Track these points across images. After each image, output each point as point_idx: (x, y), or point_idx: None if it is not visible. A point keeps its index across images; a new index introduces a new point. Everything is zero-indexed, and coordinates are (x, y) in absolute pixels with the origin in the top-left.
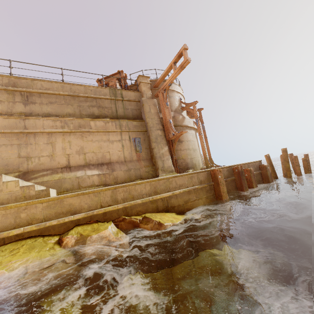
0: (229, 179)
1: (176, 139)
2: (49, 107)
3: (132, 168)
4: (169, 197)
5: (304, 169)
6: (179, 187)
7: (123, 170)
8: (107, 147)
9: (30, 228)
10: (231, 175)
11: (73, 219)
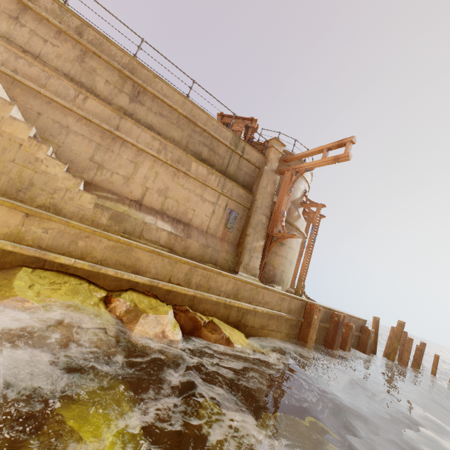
0: (322, 324)
1: (281, 239)
2: (156, 119)
3: (211, 245)
4: (247, 311)
5: (414, 360)
6: (264, 303)
7: (200, 242)
8: (195, 203)
9: (82, 264)
10: (327, 321)
11: (134, 279)
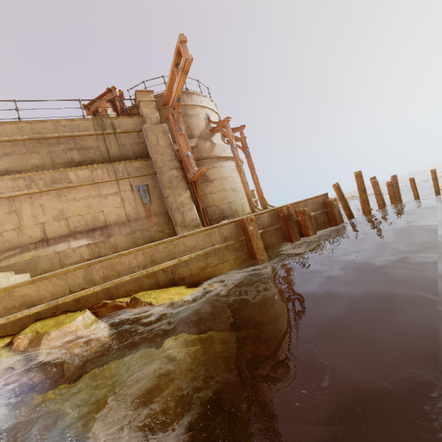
0: (271, 228)
1: (198, 179)
2: (5, 161)
3: (137, 229)
4: (175, 266)
5: (390, 198)
6: (190, 250)
7: (124, 233)
8: (98, 205)
9: None
10: (276, 222)
11: (29, 313)
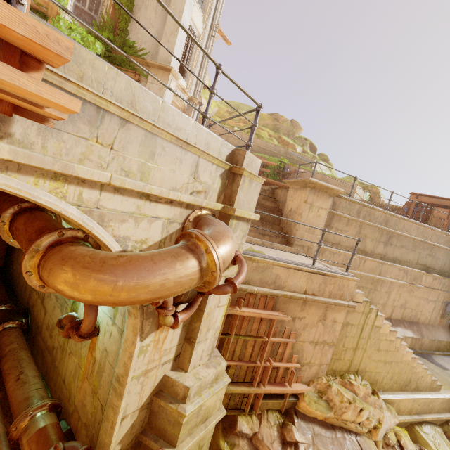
0: None
1: None
2: (399, 251)
3: (436, 337)
4: None
5: None
6: None
7: (430, 338)
8: (422, 306)
9: (434, 418)
10: None
11: None
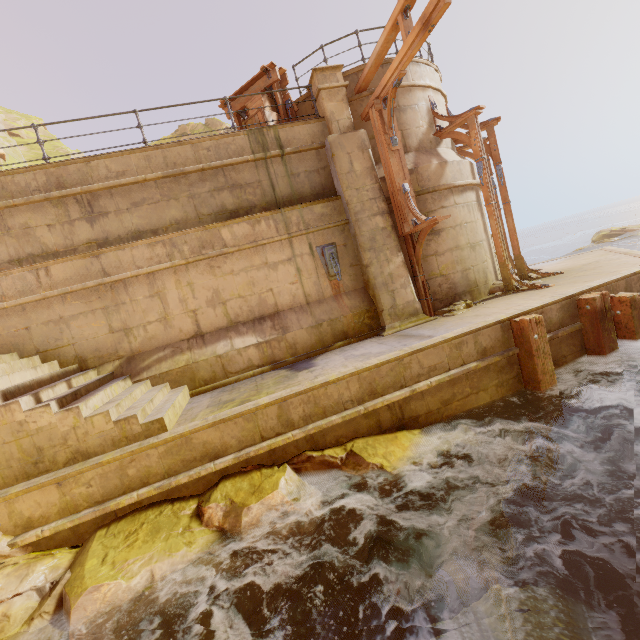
0: (564, 332)
1: (423, 234)
2: (135, 216)
3: (323, 318)
4: (405, 399)
5: None
6: (428, 372)
7: (305, 326)
8: (265, 280)
9: (148, 493)
10: (572, 318)
11: (215, 469)
